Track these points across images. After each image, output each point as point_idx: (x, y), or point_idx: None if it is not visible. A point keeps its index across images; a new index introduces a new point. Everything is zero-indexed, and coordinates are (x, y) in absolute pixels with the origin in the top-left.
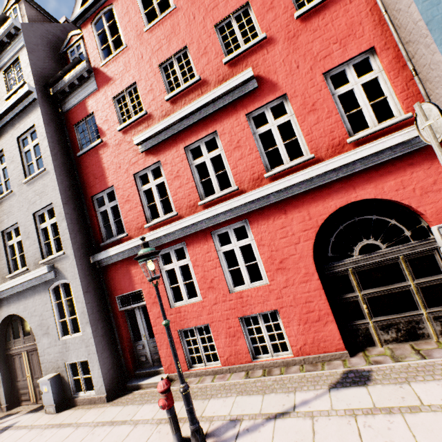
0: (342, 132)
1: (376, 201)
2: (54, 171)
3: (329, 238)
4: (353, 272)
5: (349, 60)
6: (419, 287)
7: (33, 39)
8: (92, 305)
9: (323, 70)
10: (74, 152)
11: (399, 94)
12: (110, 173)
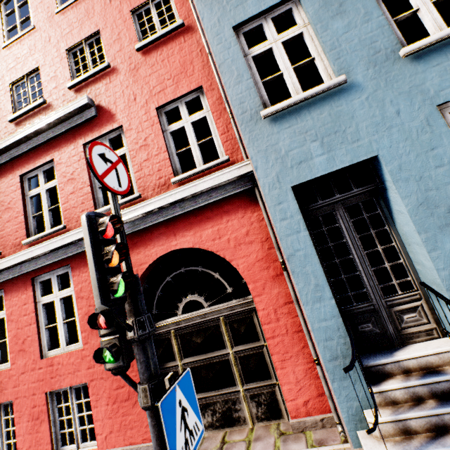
0: (168, 171)
1: (202, 250)
2: None
3: (155, 291)
4: (176, 335)
5: (182, 97)
6: (238, 356)
7: None
8: None
9: (157, 104)
10: None
11: (220, 136)
12: None
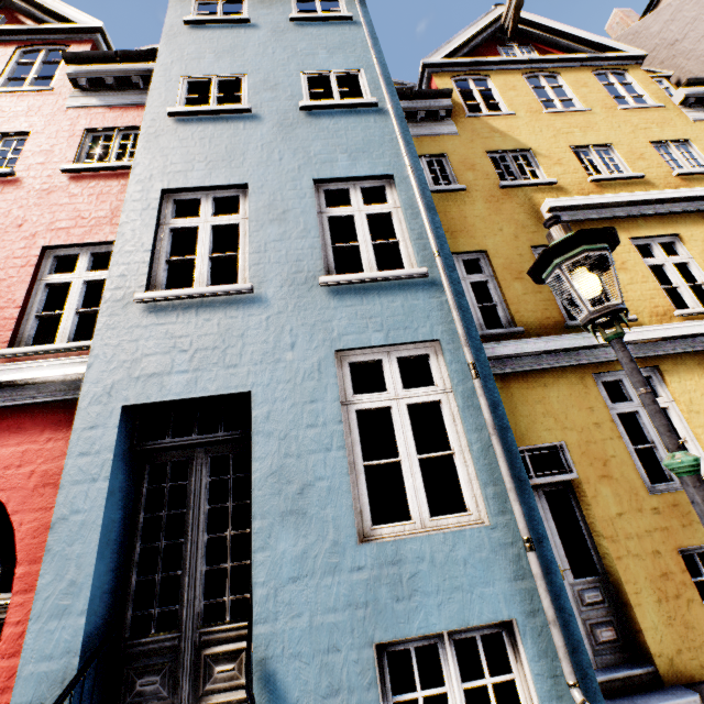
0: (3, 337)
1: None
2: None
3: None
4: None
5: (92, 245)
6: None
7: None
8: None
9: (48, 242)
10: None
11: None
12: None
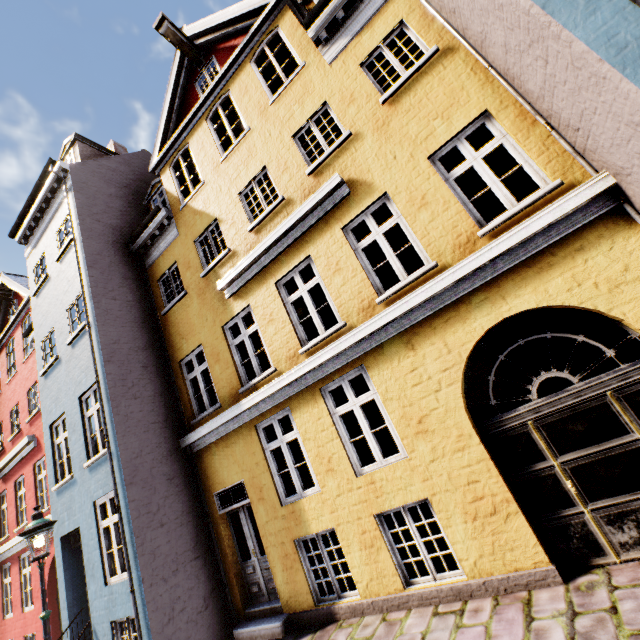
0: None
1: None
2: None
3: None
4: None
5: None
6: None
7: None
8: None
9: None
10: None
11: None
12: None
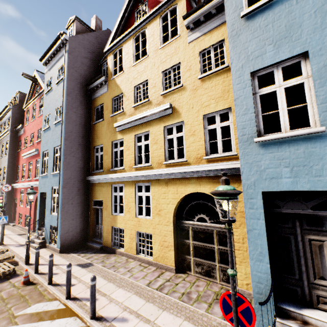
0: None
1: None
2: (8, 156)
3: None
4: None
5: None
6: None
7: (16, 110)
8: (7, 198)
9: None
10: (18, 150)
11: None
12: (20, 161)
